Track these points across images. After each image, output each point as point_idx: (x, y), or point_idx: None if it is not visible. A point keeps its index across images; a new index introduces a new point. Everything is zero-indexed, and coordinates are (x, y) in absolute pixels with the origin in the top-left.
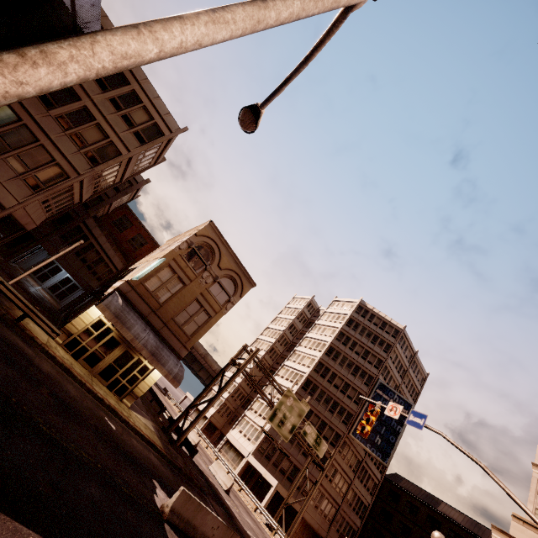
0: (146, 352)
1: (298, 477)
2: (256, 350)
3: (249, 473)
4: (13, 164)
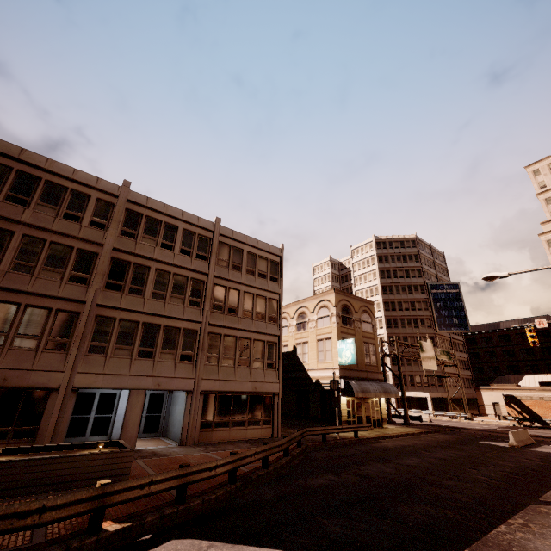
0: (383, 394)
1: (444, 380)
2: (396, 338)
3: (399, 402)
4: (256, 365)
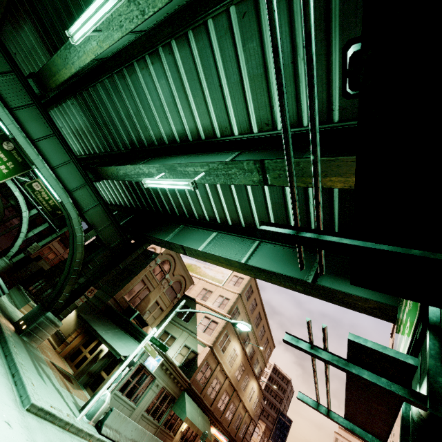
0: None
1: None
2: None
3: None
4: None
